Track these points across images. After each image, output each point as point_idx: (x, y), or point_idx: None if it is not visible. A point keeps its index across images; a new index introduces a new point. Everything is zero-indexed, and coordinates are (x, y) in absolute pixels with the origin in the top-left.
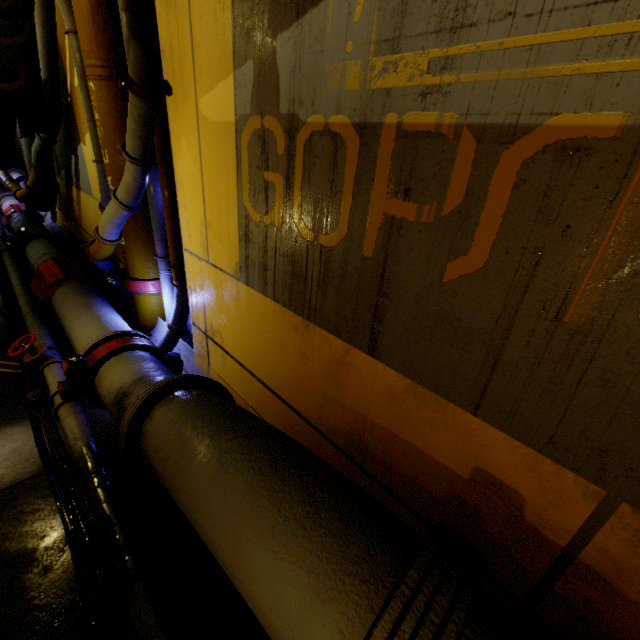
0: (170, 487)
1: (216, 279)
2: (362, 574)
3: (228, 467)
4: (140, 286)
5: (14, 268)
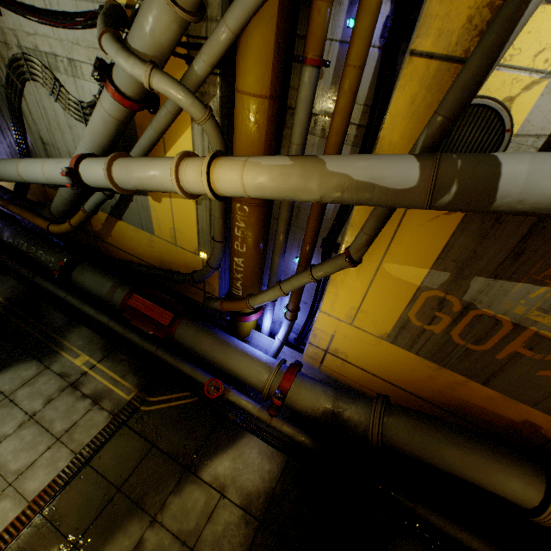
0: (426, 459)
1: (356, 333)
2: (535, 474)
3: (467, 451)
4: (250, 318)
5: (77, 300)
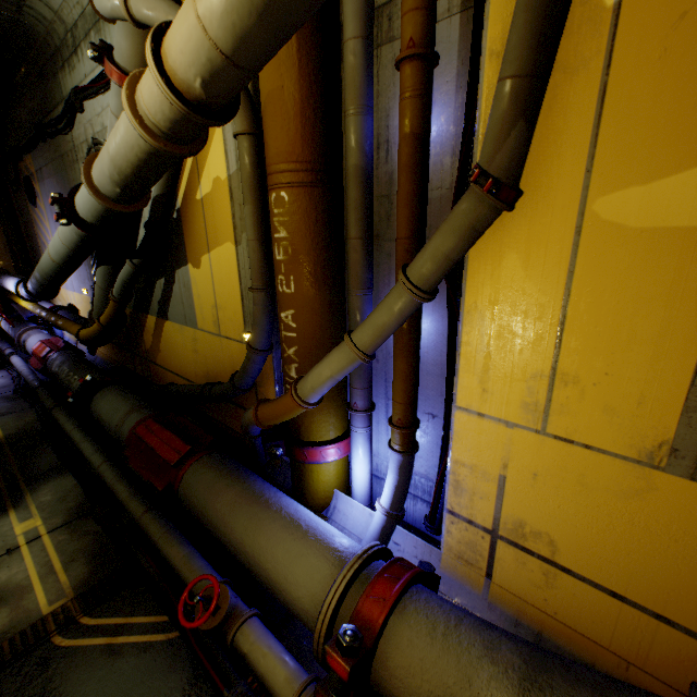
0: None
1: (563, 459)
2: None
3: None
4: (321, 453)
5: (82, 434)
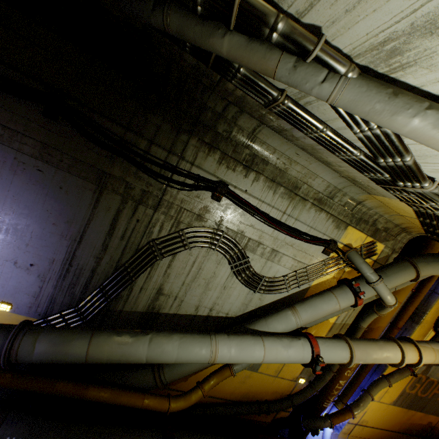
0: None
1: (379, 405)
2: None
3: None
4: None
5: None
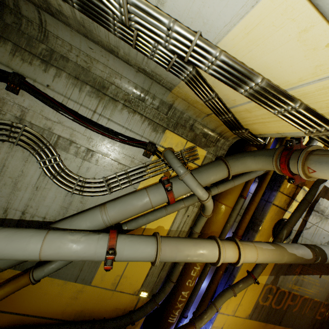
0: None
1: (235, 320)
2: None
3: None
4: None
5: None
